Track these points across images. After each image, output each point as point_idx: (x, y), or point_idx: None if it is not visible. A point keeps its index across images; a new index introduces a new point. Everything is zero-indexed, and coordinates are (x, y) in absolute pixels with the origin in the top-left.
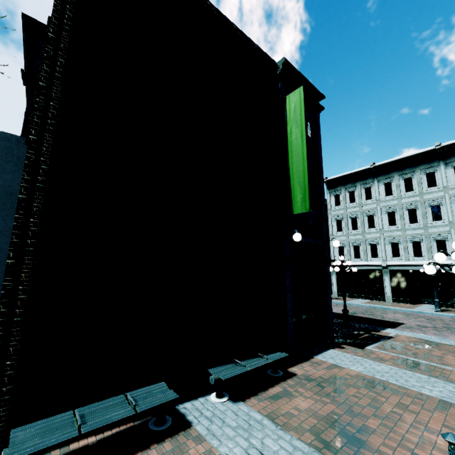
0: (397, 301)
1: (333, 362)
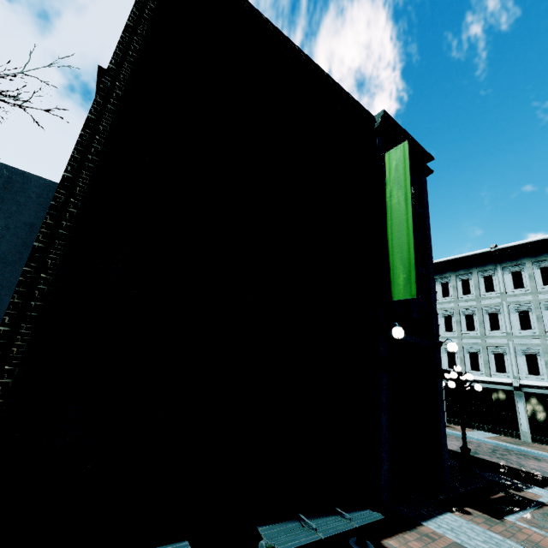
0: (538, 440)
1: (456, 538)
